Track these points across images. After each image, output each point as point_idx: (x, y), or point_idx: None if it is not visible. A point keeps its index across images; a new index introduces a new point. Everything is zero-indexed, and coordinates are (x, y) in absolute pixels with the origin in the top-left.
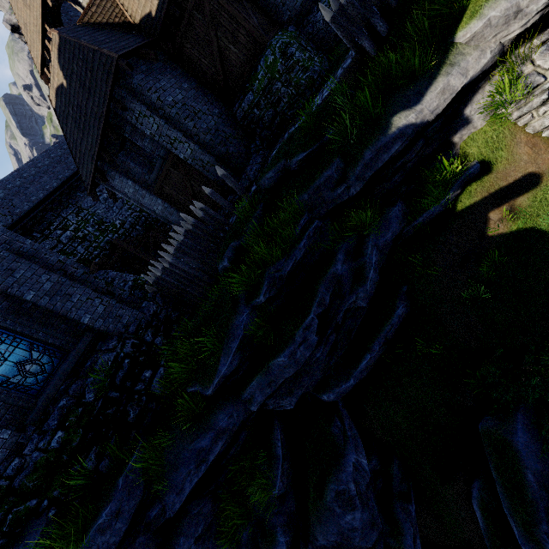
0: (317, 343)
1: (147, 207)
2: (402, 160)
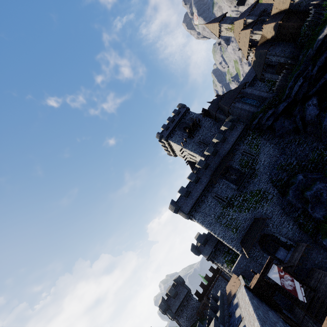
0: (302, 82)
1: (273, 79)
2: (324, 42)
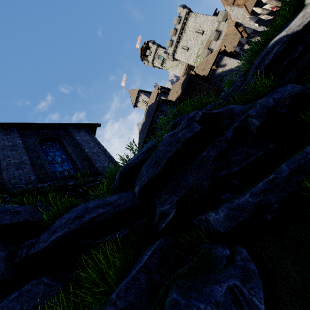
0: (199, 131)
1: None
2: (288, 59)
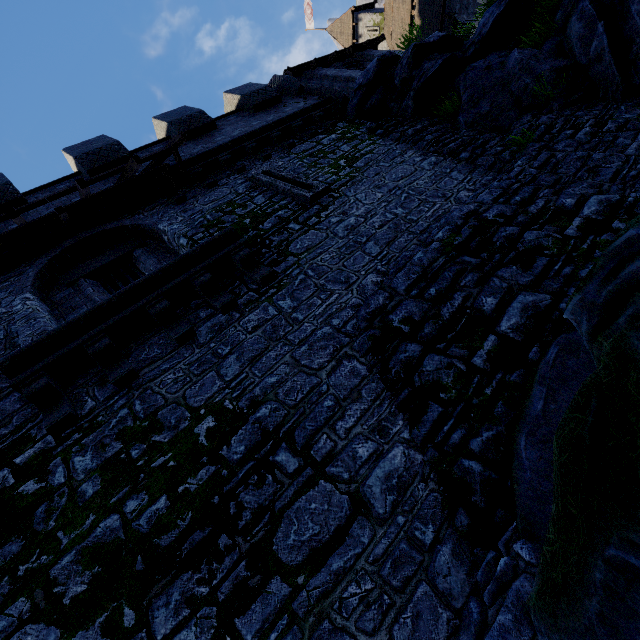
0: None
1: None
2: None
